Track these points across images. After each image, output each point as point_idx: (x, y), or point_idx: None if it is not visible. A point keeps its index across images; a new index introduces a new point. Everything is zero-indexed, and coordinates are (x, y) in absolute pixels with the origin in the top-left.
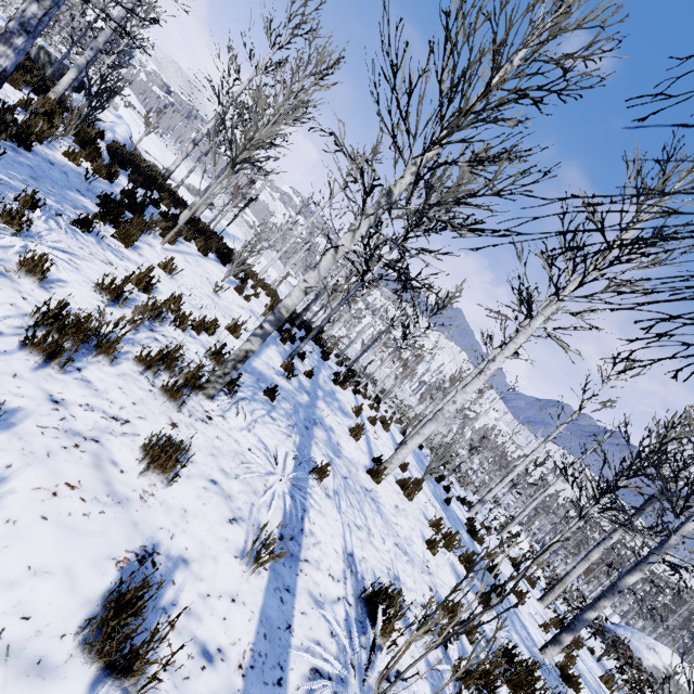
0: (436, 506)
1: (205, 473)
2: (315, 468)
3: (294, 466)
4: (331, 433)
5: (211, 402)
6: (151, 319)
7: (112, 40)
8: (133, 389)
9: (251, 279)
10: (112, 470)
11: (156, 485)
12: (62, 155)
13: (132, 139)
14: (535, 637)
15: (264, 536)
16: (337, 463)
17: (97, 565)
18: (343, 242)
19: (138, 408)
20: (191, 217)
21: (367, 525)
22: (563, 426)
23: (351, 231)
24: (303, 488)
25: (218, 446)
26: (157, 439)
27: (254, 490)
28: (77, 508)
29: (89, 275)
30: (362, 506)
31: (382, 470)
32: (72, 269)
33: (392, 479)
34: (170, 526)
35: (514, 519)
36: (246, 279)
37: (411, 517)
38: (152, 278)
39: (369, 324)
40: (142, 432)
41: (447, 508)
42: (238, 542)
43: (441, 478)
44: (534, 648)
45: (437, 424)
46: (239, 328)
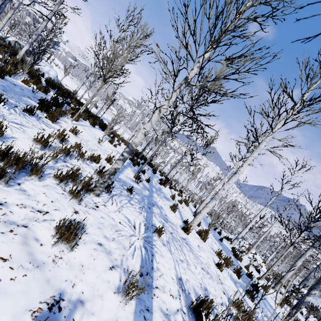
0: (217, 243)
1: (95, 239)
2: (155, 230)
3: (144, 230)
4: (161, 209)
5: (98, 198)
6: (64, 156)
7: (47, 35)
8: (52, 193)
9: (116, 137)
10: (34, 244)
11: (64, 251)
12: (21, 82)
13: (59, 79)
14: (277, 311)
15: (131, 275)
16: (166, 225)
17: (16, 318)
18: (163, 106)
19: (54, 204)
20: (86, 110)
21: (186, 259)
22: (274, 198)
23: (167, 100)
24: (150, 242)
25: (102, 222)
26: (64, 222)
27: (123, 246)
28: (6, 274)
29: (31, 135)
30: (182, 248)
31: (189, 227)
32: (21, 132)
33: (194, 231)
34: (72, 278)
35: (253, 246)
36: (114, 137)
37: (206, 251)
38: (65, 135)
39: (173, 155)
40: (56, 218)
41: (221, 243)
42: (115, 282)
43: (216, 228)
44: (279, 319)
45: (216, 201)
46: (111, 159)
